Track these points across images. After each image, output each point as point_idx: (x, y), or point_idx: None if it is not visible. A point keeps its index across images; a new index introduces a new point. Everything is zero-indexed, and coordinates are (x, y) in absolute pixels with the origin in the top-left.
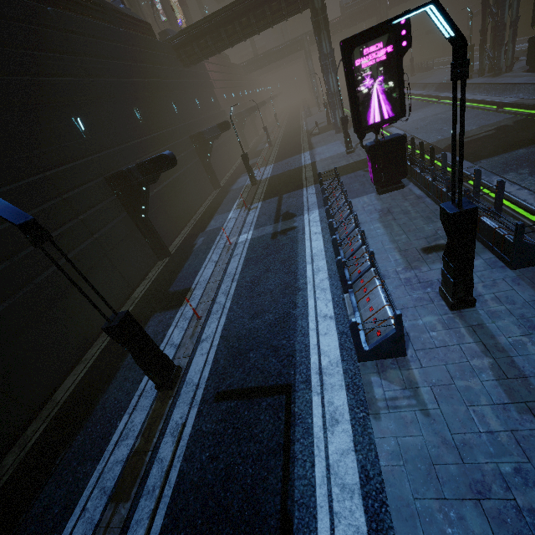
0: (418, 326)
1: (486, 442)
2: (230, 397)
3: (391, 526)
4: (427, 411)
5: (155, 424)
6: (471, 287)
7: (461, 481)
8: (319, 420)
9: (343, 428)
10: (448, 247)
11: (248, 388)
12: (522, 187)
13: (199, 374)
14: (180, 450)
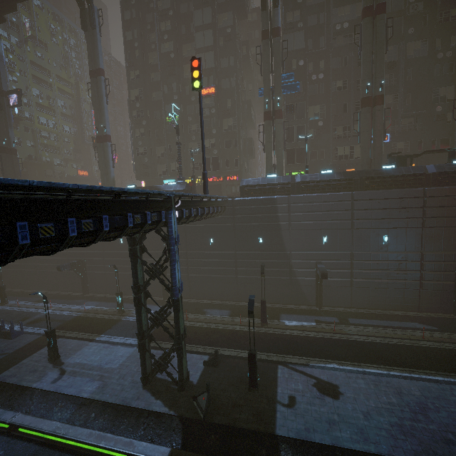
0: None
1: None
2: None
3: None
4: None
5: None
6: None
7: None
8: None
9: None
10: None
11: None
12: None
13: None
14: None
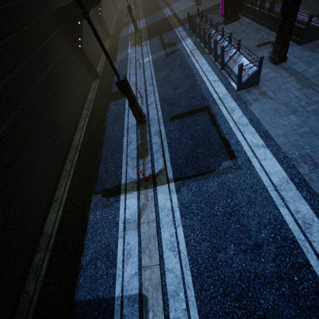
0: (261, 74)
1: (295, 99)
2: (178, 117)
3: (264, 128)
4: (271, 98)
5: (144, 134)
6: (287, 50)
7: (287, 111)
8: (226, 112)
9: (237, 111)
10: (280, 28)
11: (186, 112)
12: (302, 12)
13: (156, 115)
14: (163, 138)
